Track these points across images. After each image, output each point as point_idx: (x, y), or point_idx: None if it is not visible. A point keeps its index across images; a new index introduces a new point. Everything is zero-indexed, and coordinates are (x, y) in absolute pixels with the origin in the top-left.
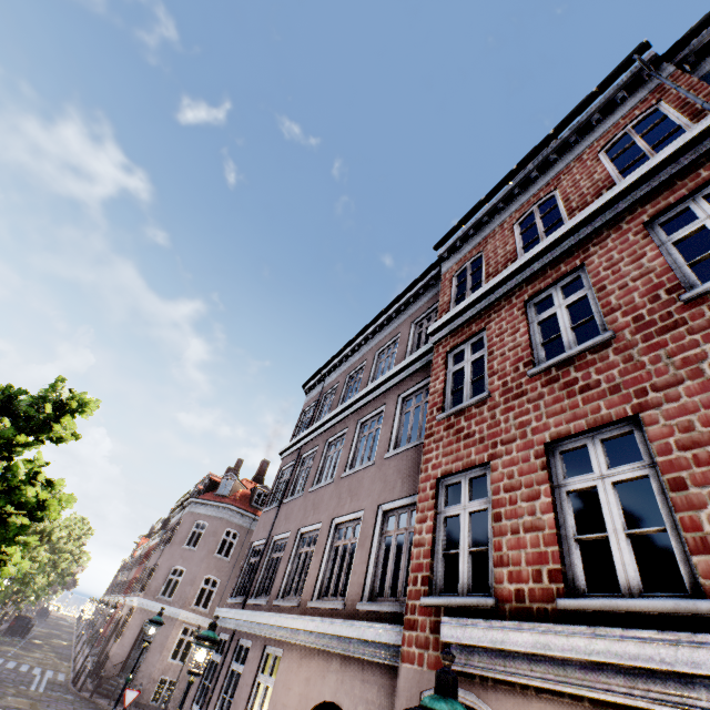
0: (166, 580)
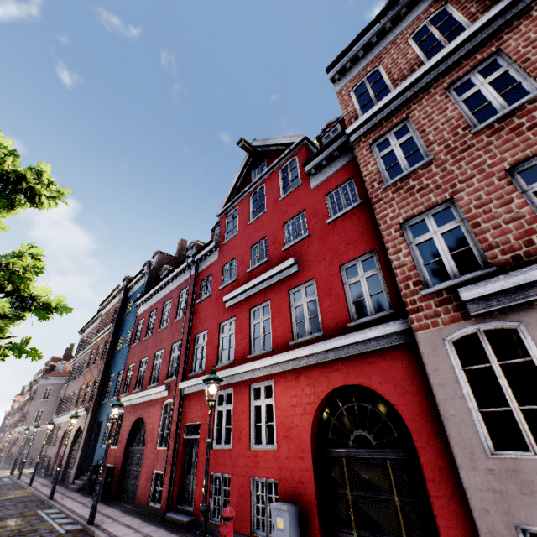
0: (35, 416)
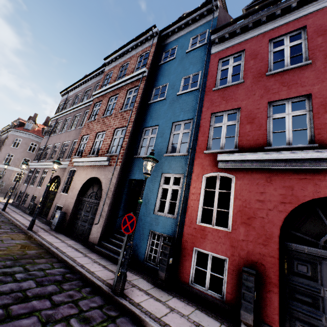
0: (5, 158)
